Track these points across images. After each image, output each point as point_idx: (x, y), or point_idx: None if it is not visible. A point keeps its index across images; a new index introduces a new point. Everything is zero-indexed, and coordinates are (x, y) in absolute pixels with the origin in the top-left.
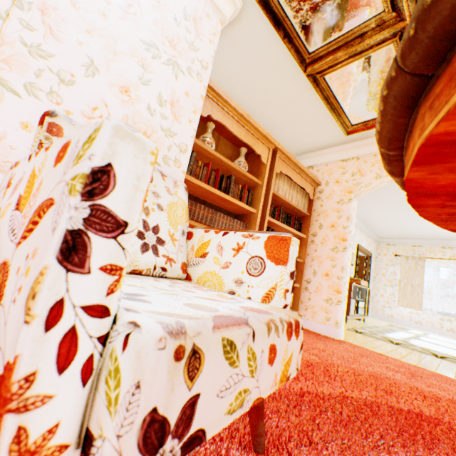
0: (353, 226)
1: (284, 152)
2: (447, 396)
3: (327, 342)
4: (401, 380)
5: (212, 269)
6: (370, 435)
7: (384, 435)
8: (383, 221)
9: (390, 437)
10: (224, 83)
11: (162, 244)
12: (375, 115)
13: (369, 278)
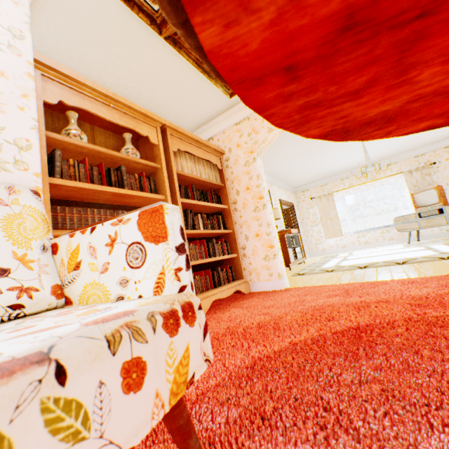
0: (265, 182)
1: (174, 127)
2: (375, 298)
3: (275, 296)
4: (339, 302)
5: (91, 279)
6: (320, 375)
7: (332, 367)
8: (292, 172)
9: (338, 366)
10: (77, 64)
11: (3, 275)
12: None
13: (298, 225)
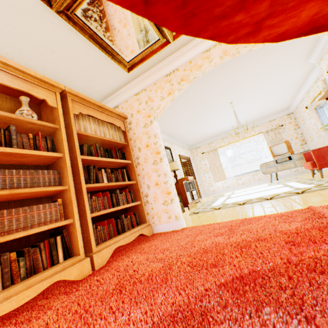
0: (162, 140)
1: (75, 93)
2: (254, 236)
3: (173, 237)
4: (224, 242)
5: None
6: None
7: None
8: (187, 134)
9: None
10: None
11: None
12: (139, 49)
13: (194, 173)
